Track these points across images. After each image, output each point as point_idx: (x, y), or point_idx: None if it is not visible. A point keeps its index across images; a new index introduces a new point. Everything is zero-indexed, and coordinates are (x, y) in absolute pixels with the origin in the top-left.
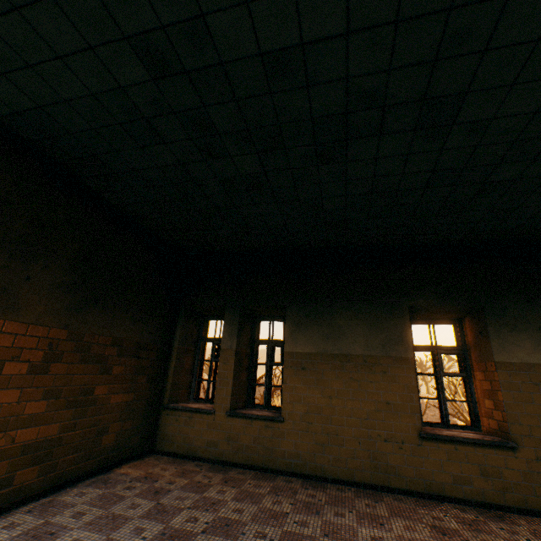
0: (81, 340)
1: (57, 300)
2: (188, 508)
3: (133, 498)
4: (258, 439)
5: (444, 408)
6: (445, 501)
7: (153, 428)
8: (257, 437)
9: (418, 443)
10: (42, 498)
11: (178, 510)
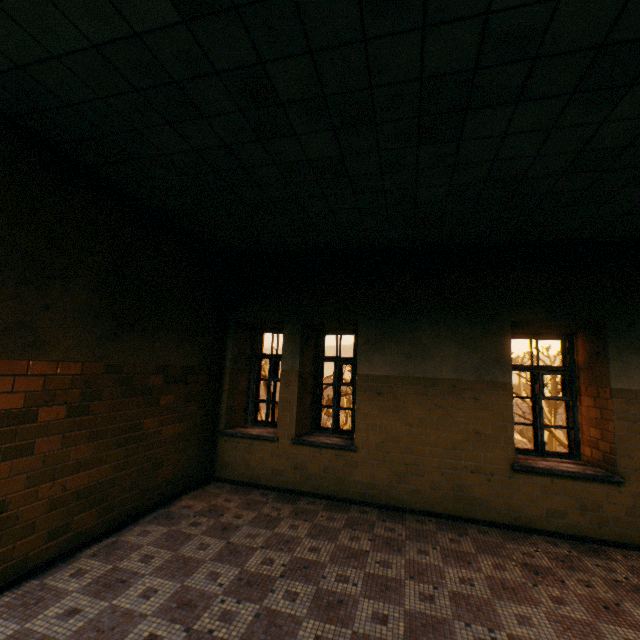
0: (121, 372)
1: (85, 329)
2: (261, 547)
3: (200, 536)
4: (328, 469)
5: (540, 436)
6: (535, 533)
7: (210, 455)
8: (327, 466)
9: (510, 475)
10: (105, 539)
11: (251, 551)
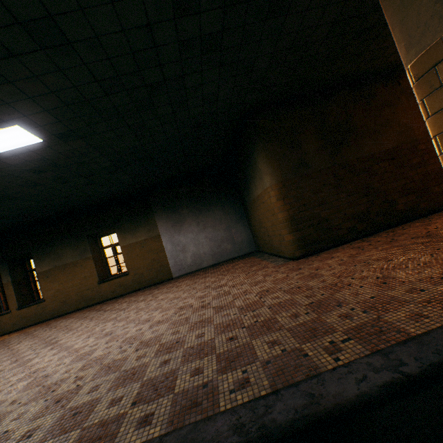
0: None
1: None
2: None
3: None
4: (36, 312)
5: (118, 268)
6: (110, 300)
7: None
8: (36, 312)
9: (99, 286)
10: None
11: None
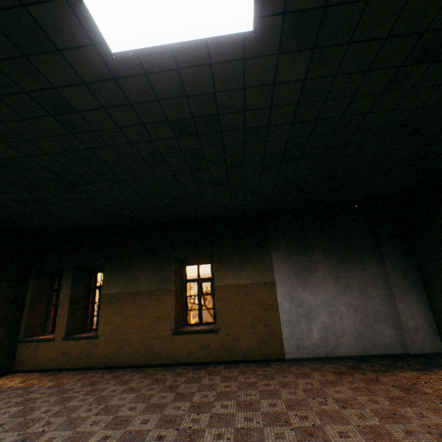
0: None
1: None
2: (10, 398)
3: None
4: (82, 351)
5: (199, 314)
6: (182, 365)
7: (12, 356)
8: (82, 350)
9: (172, 337)
10: None
11: (2, 400)
